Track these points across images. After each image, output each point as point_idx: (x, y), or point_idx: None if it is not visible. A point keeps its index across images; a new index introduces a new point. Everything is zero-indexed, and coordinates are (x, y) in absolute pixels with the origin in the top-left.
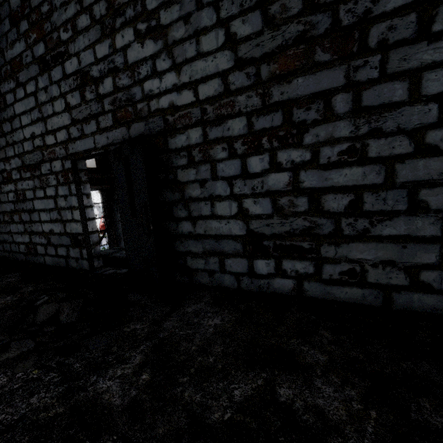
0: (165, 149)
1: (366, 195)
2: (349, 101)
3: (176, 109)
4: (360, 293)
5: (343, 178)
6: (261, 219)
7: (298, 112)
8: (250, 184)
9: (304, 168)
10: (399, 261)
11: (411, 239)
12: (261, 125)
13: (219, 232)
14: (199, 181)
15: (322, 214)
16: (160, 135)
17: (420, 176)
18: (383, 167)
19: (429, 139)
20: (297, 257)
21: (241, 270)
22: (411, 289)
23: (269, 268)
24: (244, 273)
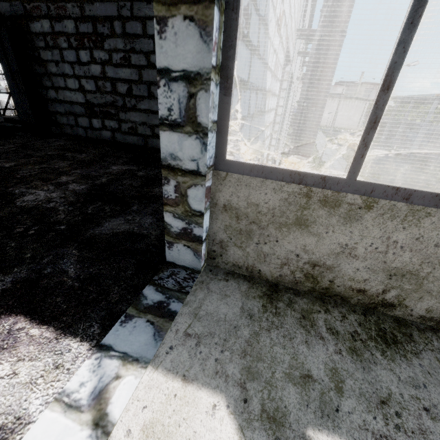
0: (29, 31)
1: (133, 86)
2: (121, 27)
3: (30, 0)
4: (137, 139)
5: (124, 74)
6: (91, 94)
7: (100, 26)
8: (83, 69)
9: (107, 64)
10: (148, 123)
11: (151, 112)
12: (83, 30)
13: (71, 100)
14: (54, 62)
15: (117, 94)
16: (23, 18)
17: (150, 79)
18: (137, 71)
19: (152, 59)
20: (111, 119)
21: (86, 126)
22: (153, 137)
23: (99, 124)
24: (88, 127)
